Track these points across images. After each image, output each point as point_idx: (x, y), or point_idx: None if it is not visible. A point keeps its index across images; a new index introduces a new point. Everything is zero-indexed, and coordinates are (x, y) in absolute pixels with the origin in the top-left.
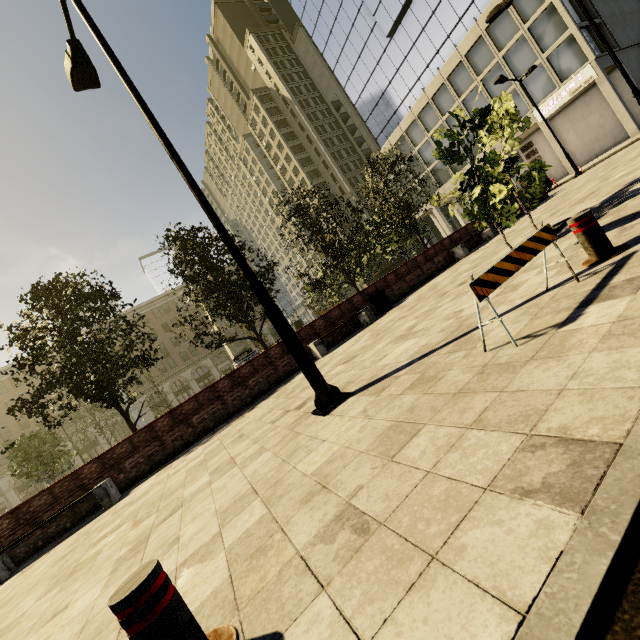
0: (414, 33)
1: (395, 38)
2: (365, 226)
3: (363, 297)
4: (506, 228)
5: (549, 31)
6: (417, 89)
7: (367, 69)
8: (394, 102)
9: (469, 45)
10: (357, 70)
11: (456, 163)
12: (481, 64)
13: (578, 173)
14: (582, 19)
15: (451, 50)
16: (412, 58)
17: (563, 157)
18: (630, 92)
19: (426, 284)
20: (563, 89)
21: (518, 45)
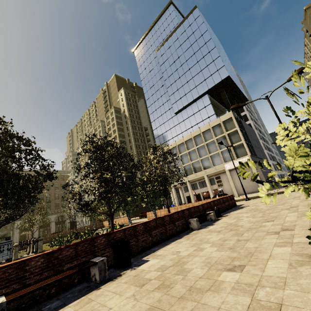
0: (185, 117)
1: (177, 115)
2: (137, 180)
3: (108, 240)
4: (221, 217)
5: (234, 138)
6: (180, 136)
7: (163, 120)
8: (169, 136)
9: (204, 129)
10: (159, 119)
11: (188, 171)
12: (207, 138)
13: (247, 199)
14: (246, 140)
15: (197, 129)
16: (181, 124)
17: (233, 188)
18: (259, 174)
19: (167, 245)
20: (237, 161)
21: (222, 138)
